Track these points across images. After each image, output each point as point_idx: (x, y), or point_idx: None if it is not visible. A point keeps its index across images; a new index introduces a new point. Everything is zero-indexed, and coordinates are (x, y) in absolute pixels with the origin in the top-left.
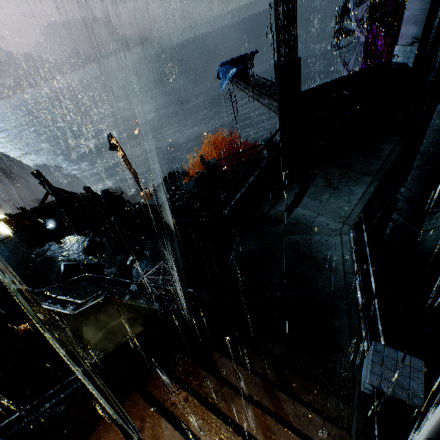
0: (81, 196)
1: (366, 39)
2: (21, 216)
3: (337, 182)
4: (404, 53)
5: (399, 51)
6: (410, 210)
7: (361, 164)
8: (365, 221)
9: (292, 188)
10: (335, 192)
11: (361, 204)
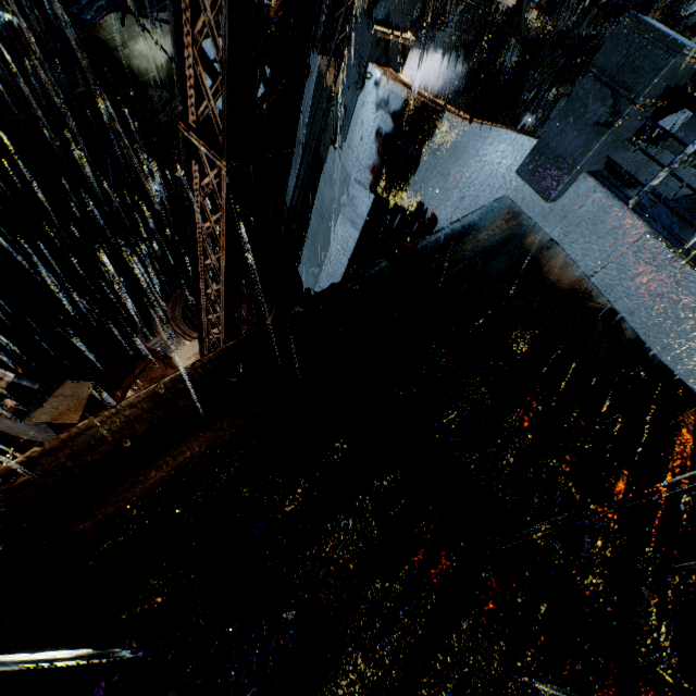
0: None
1: None
2: None
3: None
4: None
5: None
6: None
7: None
8: None
9: None
10: None
11: None
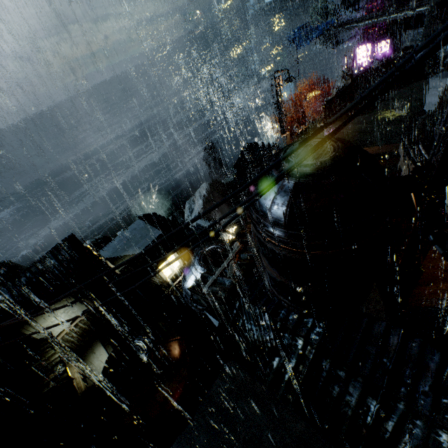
0: (377, 66)
1: (367, 9)
2: (331, 102)
3: None
4: None
5: None
6: None
7: None
8: None
9: None
10: None
11: None
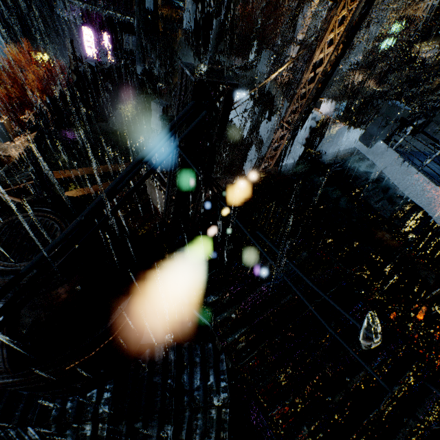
0: (103, 69)
1: None
2: (58, 101)
3: (184, 53)
4: (148, 2)
5: (145, 1)
6: (213, 50)
7: (183, 46)
8: (209, 55)
9: (175, 57)
10: (187, 56)
11: (196, 58)
